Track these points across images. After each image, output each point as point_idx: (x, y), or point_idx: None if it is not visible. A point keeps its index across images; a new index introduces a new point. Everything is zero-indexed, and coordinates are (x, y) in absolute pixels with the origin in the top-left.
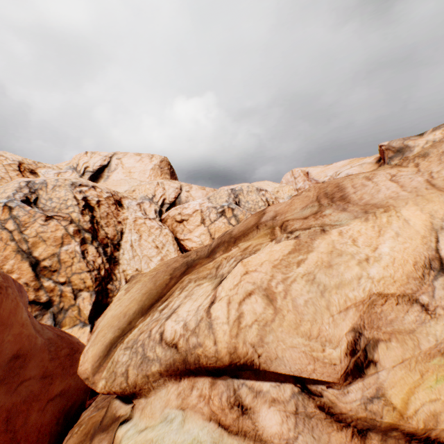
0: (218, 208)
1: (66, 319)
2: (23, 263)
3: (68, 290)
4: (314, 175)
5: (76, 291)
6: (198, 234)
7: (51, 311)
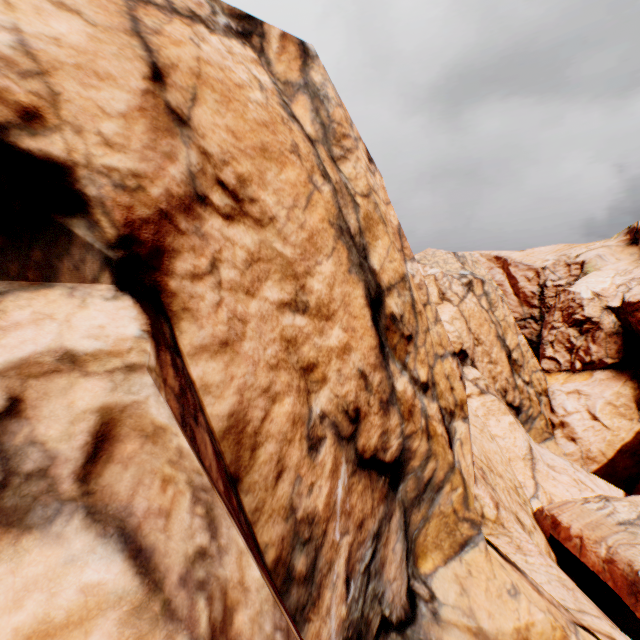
0: (458, 277)
1: (429, 525)
2: (350, 283)
3: (433, 412)
4: (519, 258)
5: (445, 416)
6: (449, 318)
7: (399, 501)
